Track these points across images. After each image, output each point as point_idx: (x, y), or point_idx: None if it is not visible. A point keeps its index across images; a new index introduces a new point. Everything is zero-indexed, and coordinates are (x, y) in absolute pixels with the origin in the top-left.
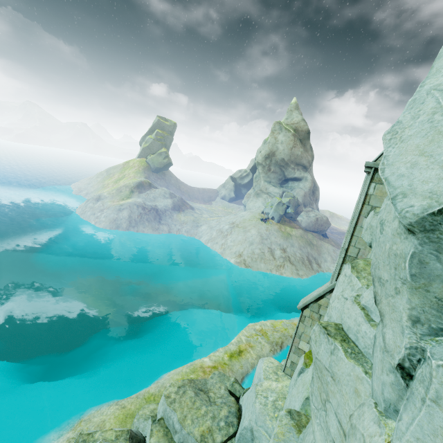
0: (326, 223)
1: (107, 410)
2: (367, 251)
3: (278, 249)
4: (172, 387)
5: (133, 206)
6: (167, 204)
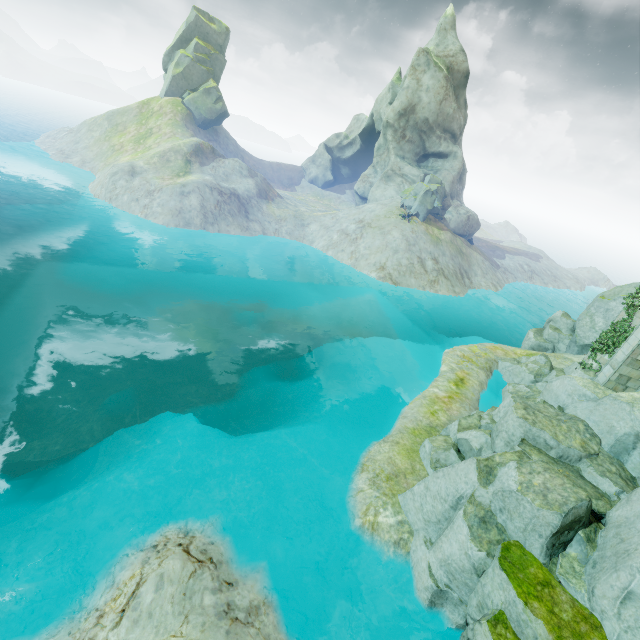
0: (476, 224)
1: (381, 449)
2: None
3: (429, 259)
4: (519, 410)
5: (205, 188)
6: (248, 187)
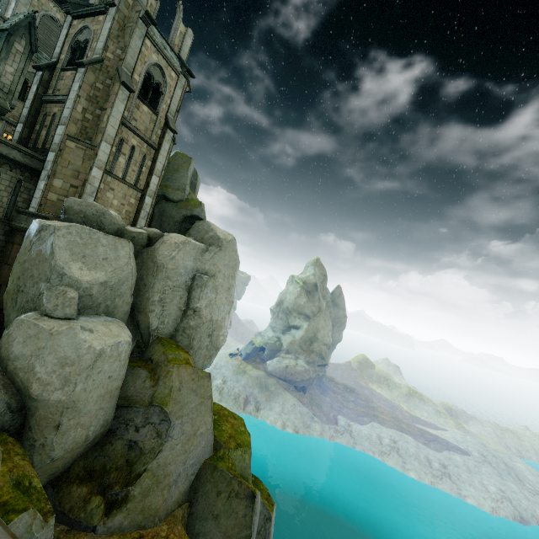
0: (299, 374)
1: None
2: None
3: (220, 379)
4: None
5: None
6: None
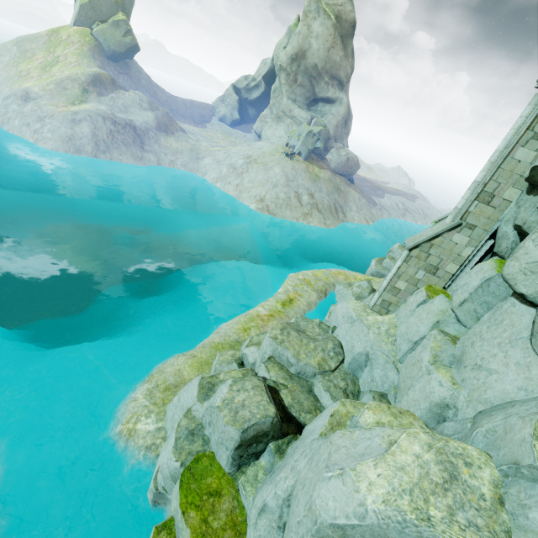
0: (356, 166)
1: (177, 362)
2: (508, 186)
3: (306, 194)
4: (275, 330)
5: (97, 117)
6: (147, 120)
